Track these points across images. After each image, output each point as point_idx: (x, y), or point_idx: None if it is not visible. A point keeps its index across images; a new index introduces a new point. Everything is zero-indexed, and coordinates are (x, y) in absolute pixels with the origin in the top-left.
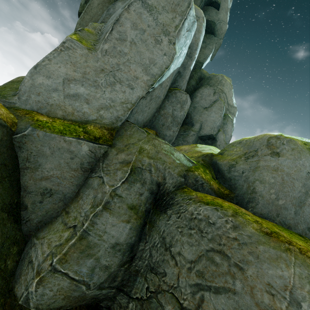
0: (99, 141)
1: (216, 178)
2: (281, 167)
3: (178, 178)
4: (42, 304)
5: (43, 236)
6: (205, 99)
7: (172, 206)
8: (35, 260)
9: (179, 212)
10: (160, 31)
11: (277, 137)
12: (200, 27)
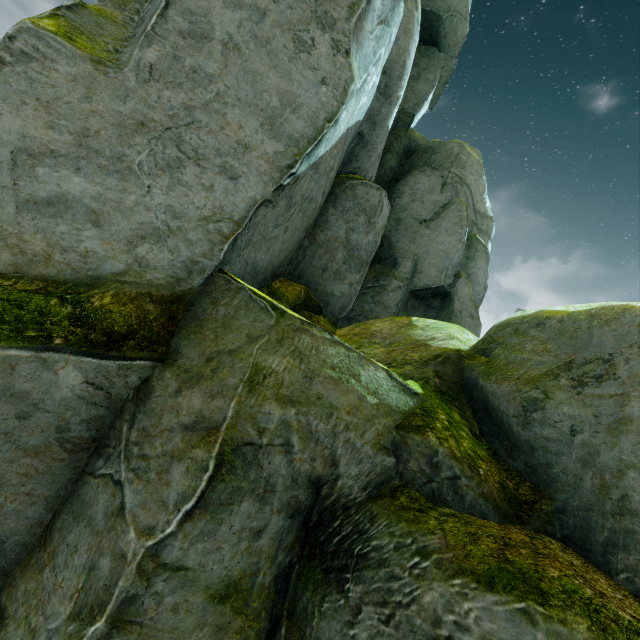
0: (121, 347)
1: (482, 434)
2: None
3: (375, 460)
4: None
5: None
6: (421, 199)
7: (361, 568)
8: None
9: (388, 603)
10: (308, 15)
11: None
12: (410, 22)
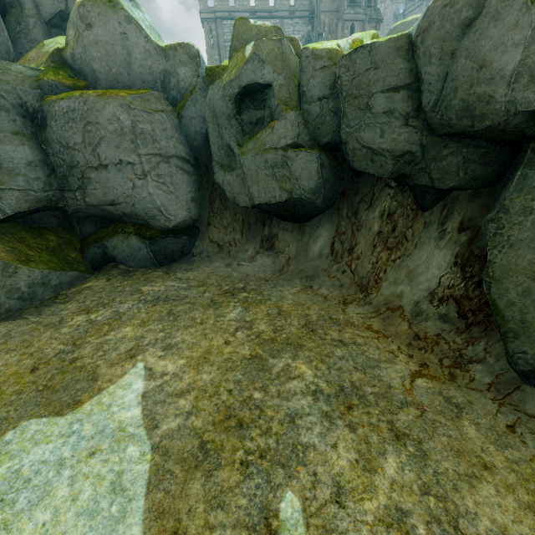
0: None
1: (75, 76)
2: (99, 38)
3: (34, 92)
4: (15, 209)
5: None
6: None
7: (47, 117)
8: None
9: (54, 118)
10: None
11: (83, 5)
12: None
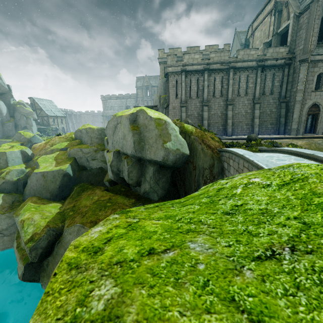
0: None
1: None
2: None
3: None
4: None
5: None
6: (18, 116)
7: None
8: None
9: None
10: None
11: None
12: None
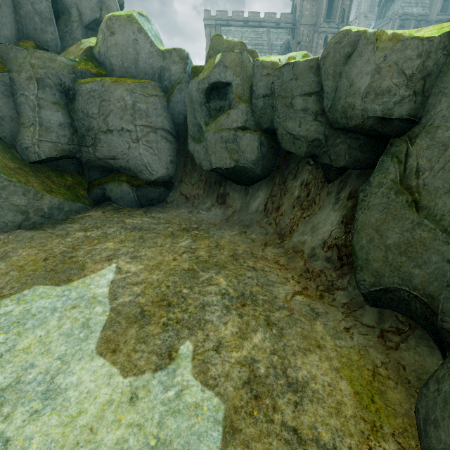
0: None
1: (99, 67)
2: (118, 42)
3: (70, 76)
4: (47, 155)
5: (22, 138)
6: None
7: (76, 94)
8: (28, 145)
9: (81, 94)
10: None
11: (110, 19)
12: None
